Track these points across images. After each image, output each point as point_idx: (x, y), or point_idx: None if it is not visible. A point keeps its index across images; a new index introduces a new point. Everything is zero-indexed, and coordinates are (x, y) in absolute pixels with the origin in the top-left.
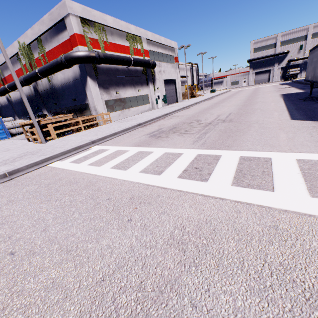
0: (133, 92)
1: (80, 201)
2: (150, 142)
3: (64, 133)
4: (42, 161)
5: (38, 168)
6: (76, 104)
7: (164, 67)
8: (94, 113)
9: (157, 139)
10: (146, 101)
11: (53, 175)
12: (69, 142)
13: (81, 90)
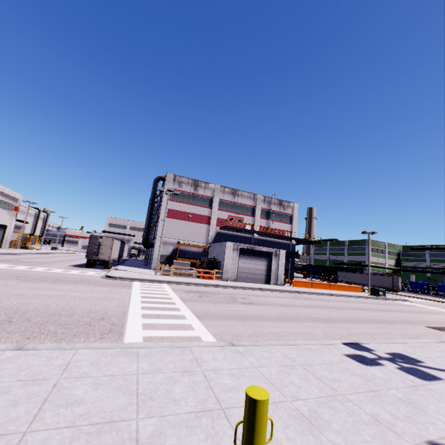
0: None
1: None
2: None
3: None
4: None
5: None
6: None
7: None
8: None
9: None
10: None
11: None
12: None
13: None
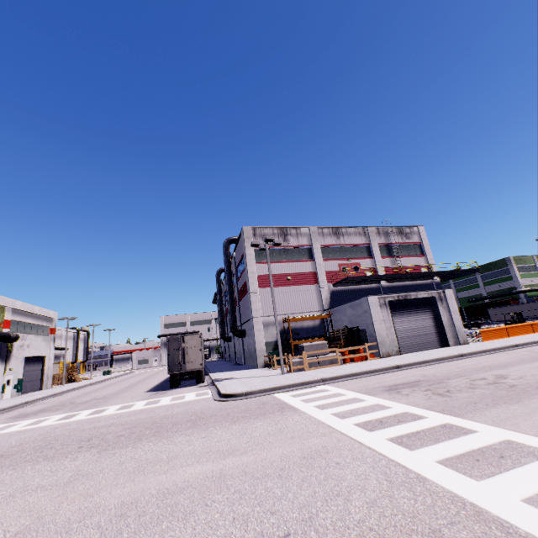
0: None
1: None
2: (17, 420)
3: None
4: None
5: None
6: None
7: (30, 340)
8: None
9: (25, 417)
10: None
11: None
12: None
13: None
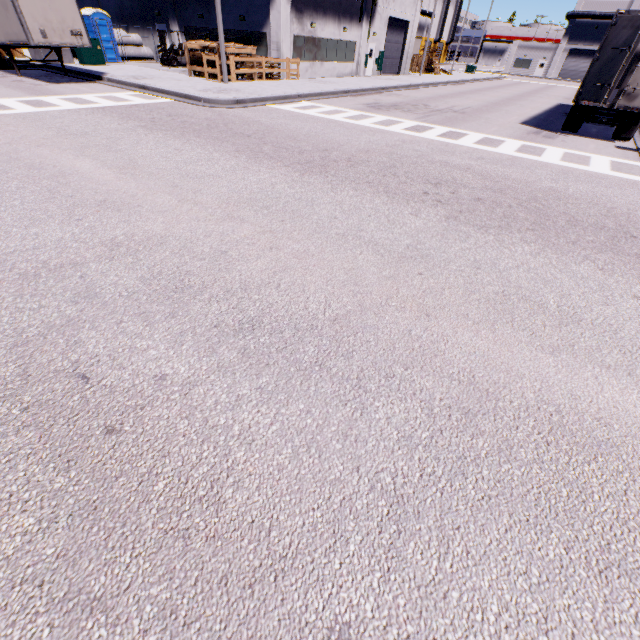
0: (336, 30)
1: (334, 126)
2: (370, 111)
3: (237, 77)
4: (260, 100)
5: (260, 106)
6: (243, 28)
7: None
8: (274, 54)
9: (378, 110)
10: (350, 55)
11: (287, 112)
12: (266, 89)
13: (260, 4)
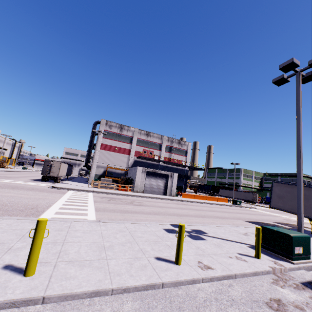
0: None
1: None
2: None
3: None
4: None
5: None
6: None
7: None
8: None
9: None
10: None
11: None
12: None
13: None
